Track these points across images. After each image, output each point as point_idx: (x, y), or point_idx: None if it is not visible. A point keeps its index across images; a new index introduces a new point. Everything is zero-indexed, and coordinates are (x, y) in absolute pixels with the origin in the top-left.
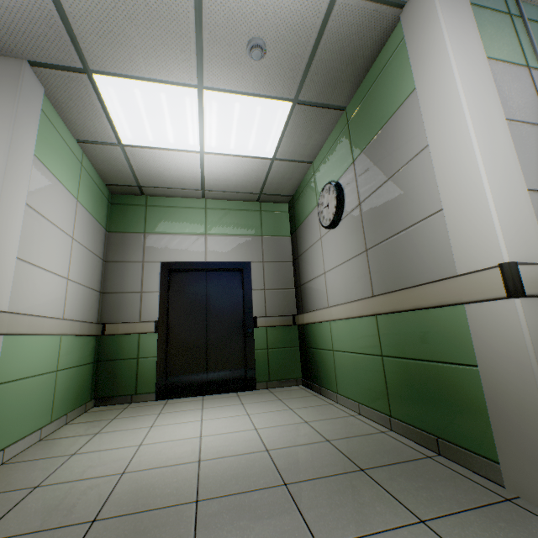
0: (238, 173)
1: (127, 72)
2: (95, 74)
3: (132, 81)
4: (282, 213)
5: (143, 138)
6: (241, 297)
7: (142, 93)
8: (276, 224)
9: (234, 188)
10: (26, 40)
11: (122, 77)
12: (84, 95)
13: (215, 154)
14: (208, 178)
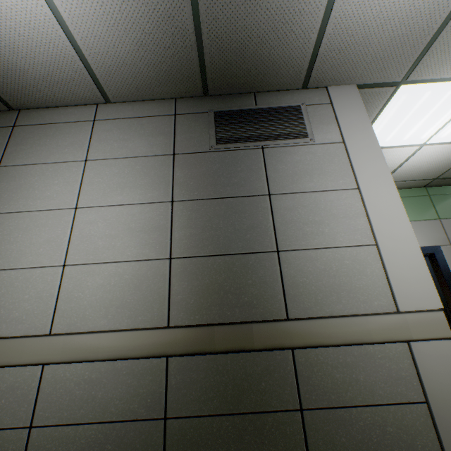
0: (435, 160)
1: (438, 76)
2: (402, 85)
3: (433, 84)
4: (450, 195)
5: (380, 139)
6: (436, 282)
7: (429, 95)
8: (449, 206)
9: (414, 176)
10: (376, 65)
11: (425, 83)
12: (371, 107)
13: (433, 144)
14: (399, 170)
